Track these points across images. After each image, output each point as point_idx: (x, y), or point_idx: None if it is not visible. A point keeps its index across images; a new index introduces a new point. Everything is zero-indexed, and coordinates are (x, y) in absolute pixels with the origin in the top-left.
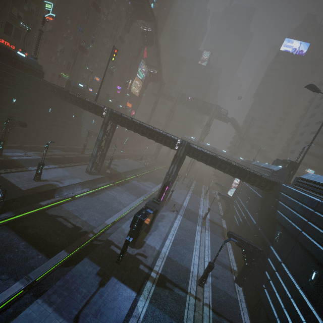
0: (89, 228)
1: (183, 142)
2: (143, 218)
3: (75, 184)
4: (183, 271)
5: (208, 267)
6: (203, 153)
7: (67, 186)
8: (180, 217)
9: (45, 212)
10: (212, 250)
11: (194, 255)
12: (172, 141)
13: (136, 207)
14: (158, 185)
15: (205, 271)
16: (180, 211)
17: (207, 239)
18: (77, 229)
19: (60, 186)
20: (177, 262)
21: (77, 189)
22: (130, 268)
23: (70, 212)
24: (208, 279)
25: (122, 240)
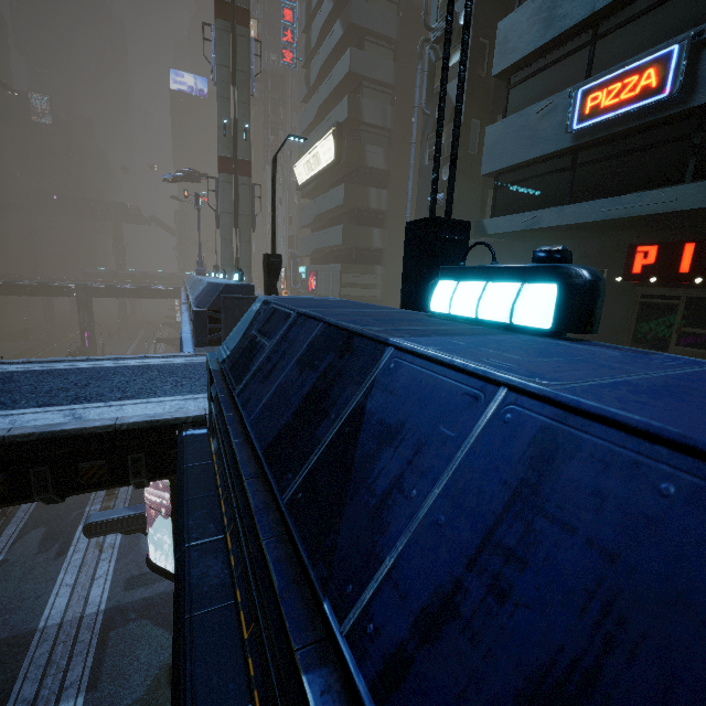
0: None
1: (78, 286)
2: (75, 355)
3: None
4: None
5: None
6: (106, 289)
7: None
8: None
9: None
10: None
11: None
12: (64, 289)
13: None
14: None
15: None
16: None
17: None
18: None
19: None
20: None
21: None
22: None
23: None
24: None
25: None
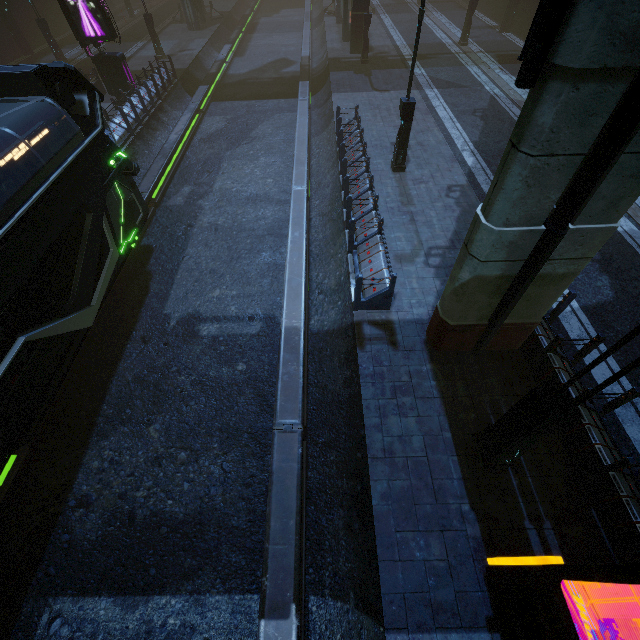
0: (290, 74)
1: None
2: None
3: (206, 47)
4: (436, 46)
5: (471, 6)
6: None
7: (203, 52)
8: (386, 16)
9: (225, 84)
10: (456, 24)
11: (437, 34)
12: None
13: (311, 40)
14: (305, 3)
15: (466, 20)
16: (378, 10)
17: (442, 19)
18: (280, 79)
19: (198, 53)
20: (423, 44)
21: (214, 55)
22: (380, 62)
23: (247, 74)
24: (468, 41)
25: (345, 54)
